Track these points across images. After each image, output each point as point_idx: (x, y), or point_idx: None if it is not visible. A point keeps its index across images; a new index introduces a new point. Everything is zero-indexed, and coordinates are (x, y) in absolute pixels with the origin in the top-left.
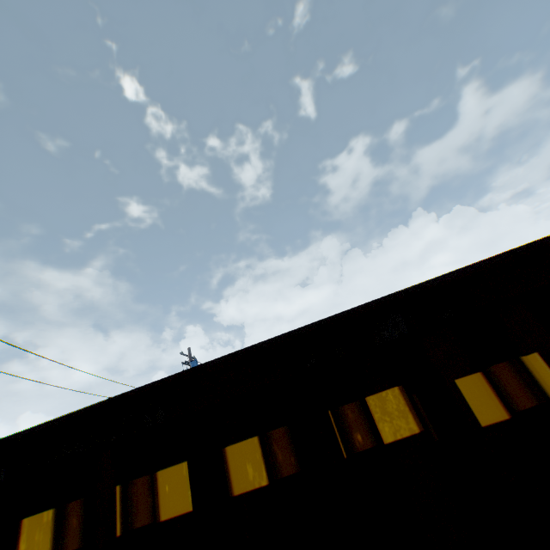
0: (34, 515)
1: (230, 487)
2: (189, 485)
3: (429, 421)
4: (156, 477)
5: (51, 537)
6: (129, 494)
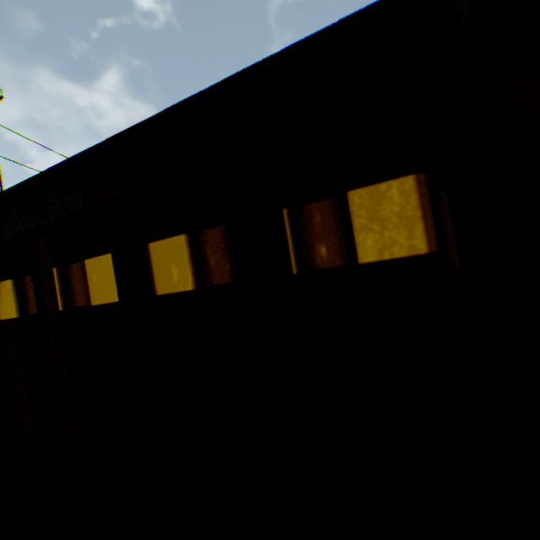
0: (1, 283)
1: (154, 287)
2: (115, 279)
3: (453, 239)
4: (85, 266)
5: (15, 302)
6: (68, 278)
